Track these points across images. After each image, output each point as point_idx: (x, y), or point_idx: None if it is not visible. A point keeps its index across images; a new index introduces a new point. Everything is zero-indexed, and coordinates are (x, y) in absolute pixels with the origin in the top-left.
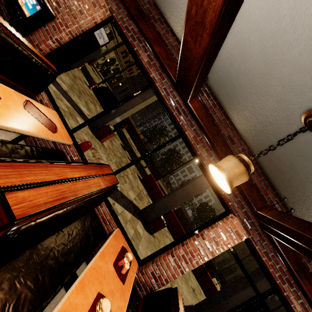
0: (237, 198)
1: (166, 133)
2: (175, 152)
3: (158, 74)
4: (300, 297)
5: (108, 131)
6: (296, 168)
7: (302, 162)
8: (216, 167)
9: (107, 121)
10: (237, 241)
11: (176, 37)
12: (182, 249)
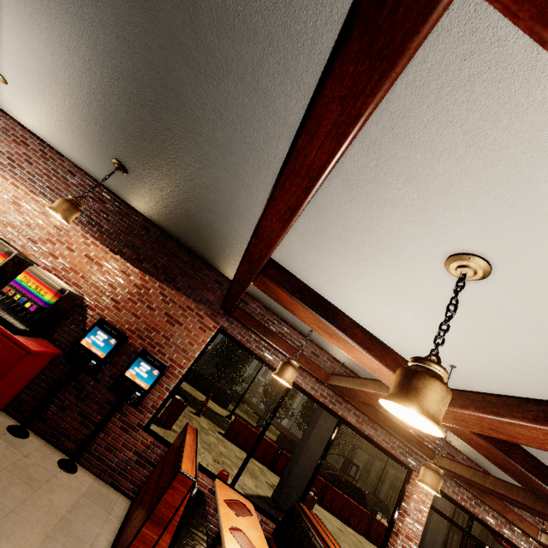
0: (413, 456)
1: None
2: (234, 345)
3: (299, 375)
4: (489, 511)
5: (179, 407)
6: None
7: None
8: (426, 486)
9: None
10: (431, 496)
11: (298, 331)
12: (399, 540)
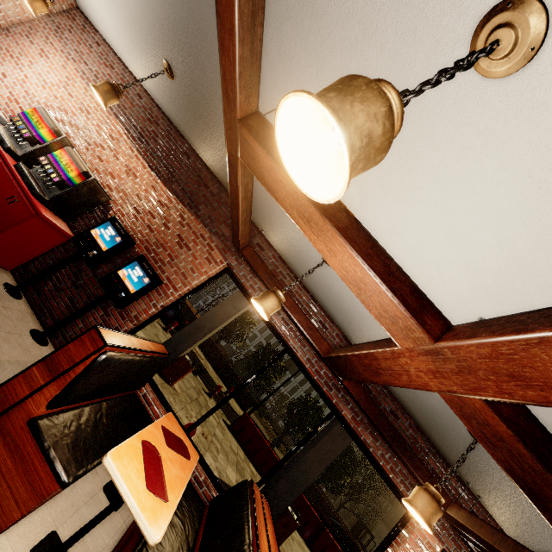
0: None
1: (252, 320)
2: (270, 352)
3: (297, 341)
4: None
5: (185, 366)
6: (472, 460)
7: (477, 458)
8: (414, 509)
9: (182, 350)
10: None
11: (310, 294)
12: None
